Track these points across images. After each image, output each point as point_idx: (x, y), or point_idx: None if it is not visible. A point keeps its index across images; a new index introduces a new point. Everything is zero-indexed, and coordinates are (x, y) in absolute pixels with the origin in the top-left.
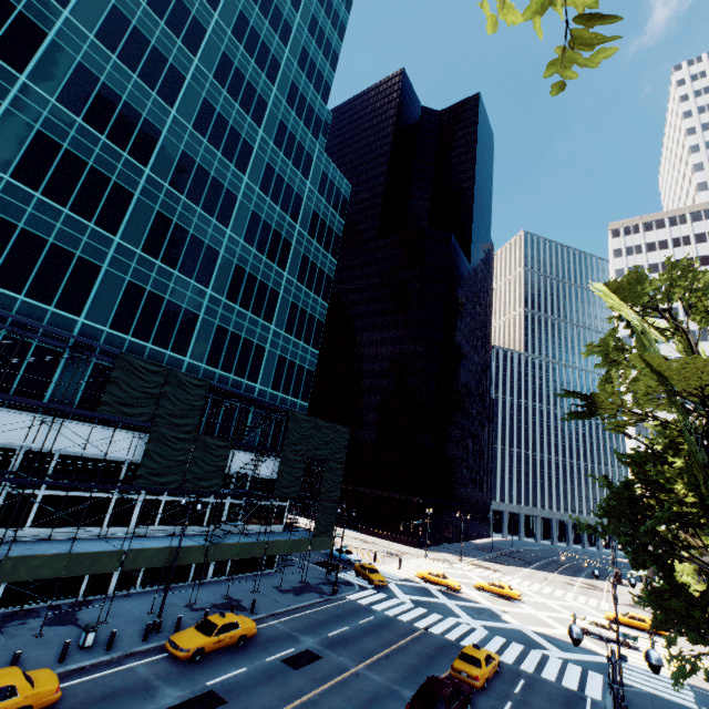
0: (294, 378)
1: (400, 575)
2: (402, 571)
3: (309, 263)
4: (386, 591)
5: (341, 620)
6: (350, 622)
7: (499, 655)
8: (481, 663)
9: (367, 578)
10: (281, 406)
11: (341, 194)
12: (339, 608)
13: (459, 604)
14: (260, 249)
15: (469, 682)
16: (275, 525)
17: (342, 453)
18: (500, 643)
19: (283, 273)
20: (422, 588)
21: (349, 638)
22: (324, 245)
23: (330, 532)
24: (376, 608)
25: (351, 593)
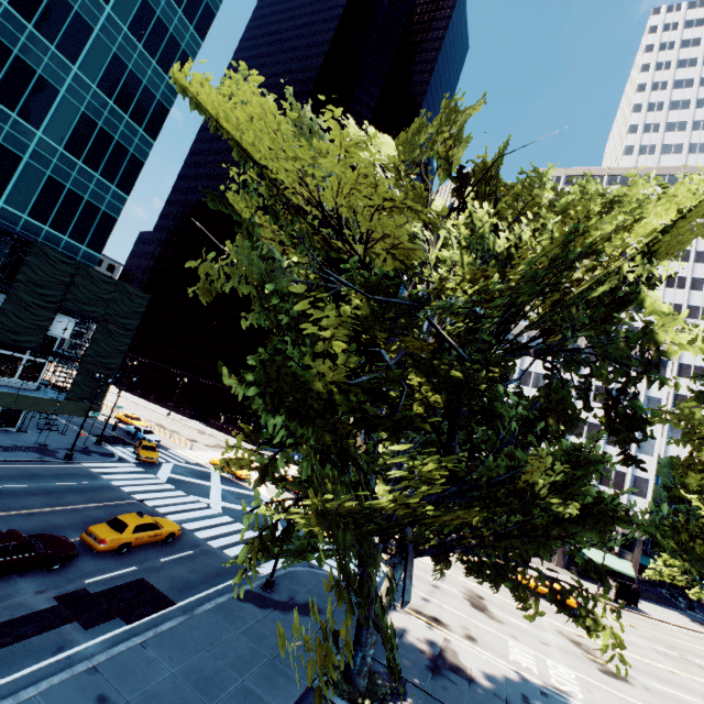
0: (77, 215)
1: (195, 460)
2: (205, 458)
3: (126, 72)
4: (150, 467)
5: (29, 479)
6: (41, 482)
7: (199, 530)
8: (126, 528)
9: (137, 454)
10: (15, 230)
11: (204, 1)
12: (49, 470)
13: (227, 489)
14: (22, 9)
15: (92, 545)
16: (22, 381)
17: (133, 320)
18: (220, 521)
19: (69, 64)
20: (204, 472)
21: (6, 494)
22: (159, 59)
23: (98, 400)
24: (105, 477)
25: (96, 462)
